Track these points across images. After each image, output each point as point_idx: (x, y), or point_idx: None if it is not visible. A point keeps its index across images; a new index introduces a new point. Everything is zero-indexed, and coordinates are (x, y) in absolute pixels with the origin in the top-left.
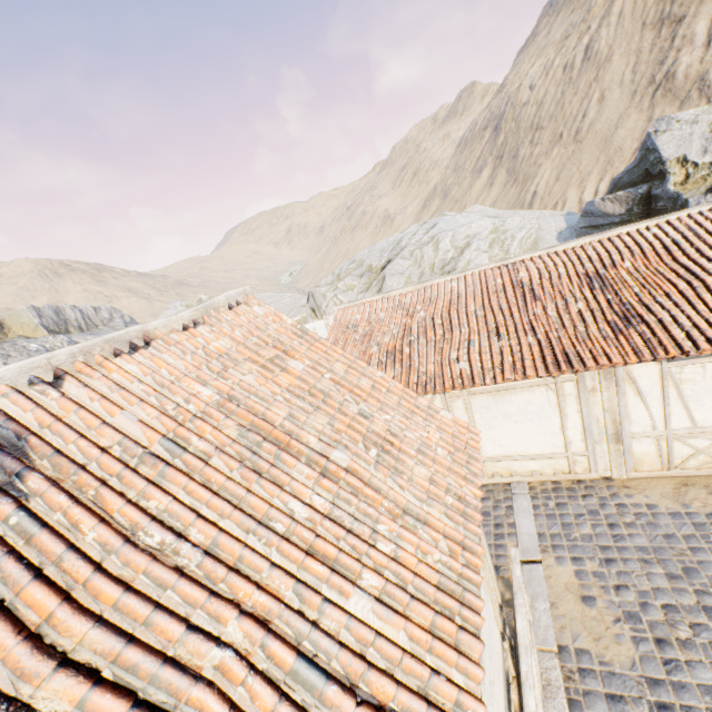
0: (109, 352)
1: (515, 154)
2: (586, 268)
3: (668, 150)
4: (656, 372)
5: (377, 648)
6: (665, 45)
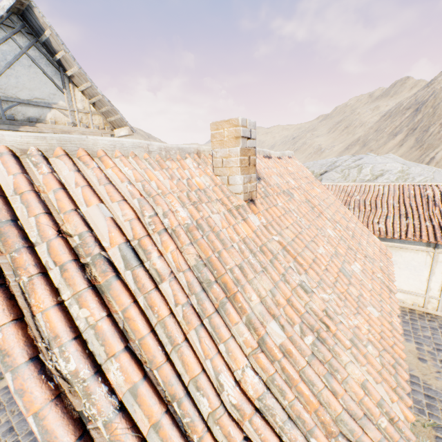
0: (262, 155)
1: (426, 129)
2: None
3: None
4: None
5: (362, 282)
6: None
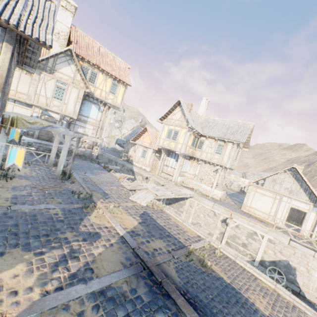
0: None
1: (312, 176)
2: None
3: None
4: None
5: None
6: None
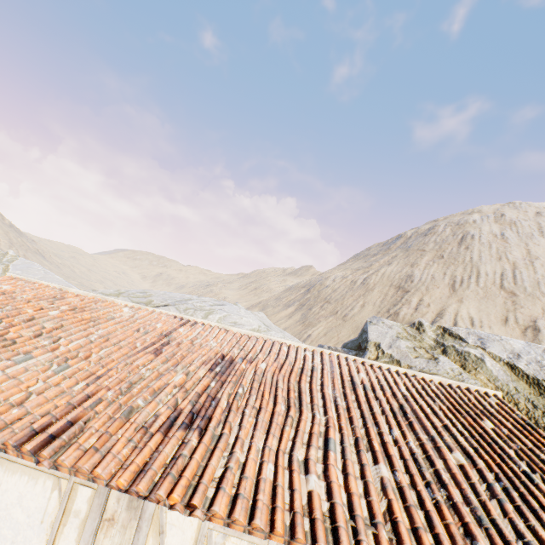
0: None
1: (311, 308)
2: (231, 351)
3: (372, 335)
4: (195, 527)
5: None
6: (398, 298)
